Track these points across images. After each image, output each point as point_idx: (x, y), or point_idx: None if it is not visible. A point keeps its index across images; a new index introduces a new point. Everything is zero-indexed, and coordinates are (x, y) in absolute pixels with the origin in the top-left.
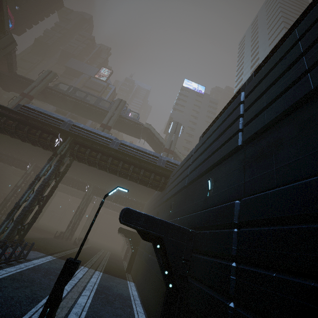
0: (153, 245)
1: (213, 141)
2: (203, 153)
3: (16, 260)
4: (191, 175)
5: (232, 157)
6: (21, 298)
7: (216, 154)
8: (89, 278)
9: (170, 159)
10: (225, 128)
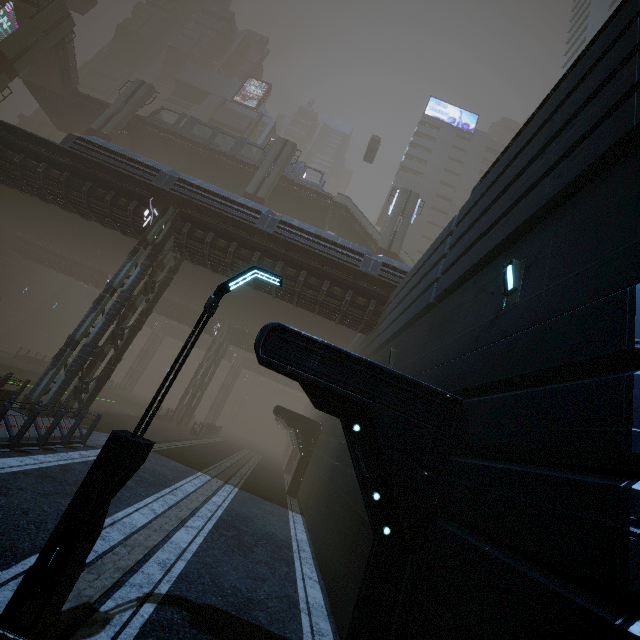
0: (344, 424)
1: (524, 167)
2: (489, 210)
3: (64, 444)
4: (448, 275)
5: (605, 176)
6: (45, 516)
7: (536, 191)
8: (209, 496)
9: (390, 260)
10: (574, 113)
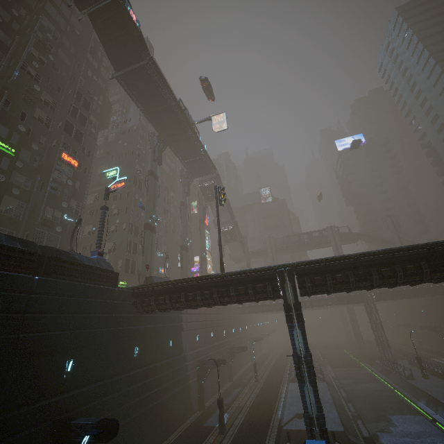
0: None
1: None
2: None
3: None
4: None
5: None
6: None
7: None
8: None
9: None
10: None
